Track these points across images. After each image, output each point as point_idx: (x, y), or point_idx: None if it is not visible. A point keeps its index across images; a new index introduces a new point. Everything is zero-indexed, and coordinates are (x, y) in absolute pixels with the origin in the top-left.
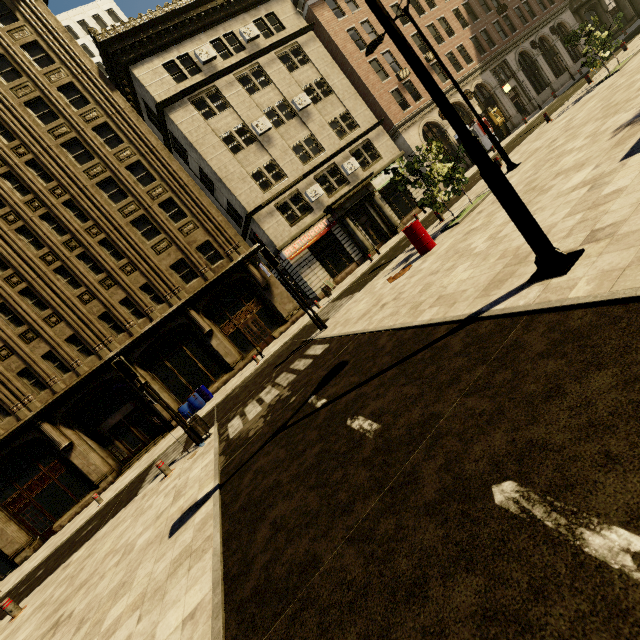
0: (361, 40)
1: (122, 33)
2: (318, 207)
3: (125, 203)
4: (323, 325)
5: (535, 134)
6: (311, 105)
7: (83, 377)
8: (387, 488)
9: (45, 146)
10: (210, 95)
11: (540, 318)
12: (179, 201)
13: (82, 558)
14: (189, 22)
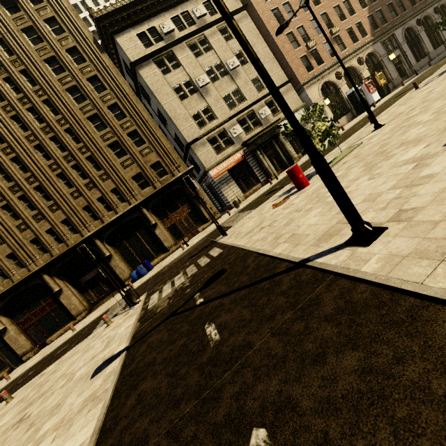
0: (282, 17)
1: (110, 11)
2: (238, 141)
3: (105, 132)
4: (224, 233)
5: (404, 98)
6: (239, 66)
7: (70, 247)
8: (202, 397)
9: (55, 90)
10: (168, 57)
11: (339, 281)
12: (141, 132)
13: (50, 372)
14: (157, 3)
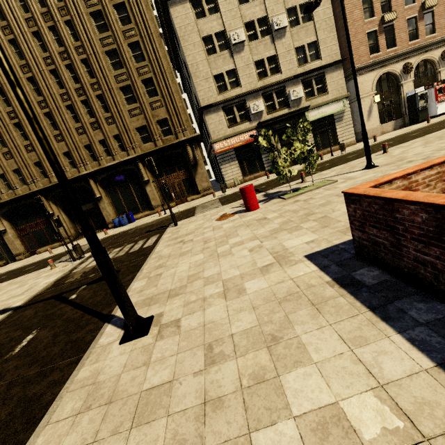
0: None
1: None
2: (255, 119)
3: (120, 72)
4: (174, 223)
5: (442, 132)
6: (287, 27)
7: None
8: None
9: (79, 12)
10: None
11: (74, 366)
12: (156, 82)
13: None
14: None
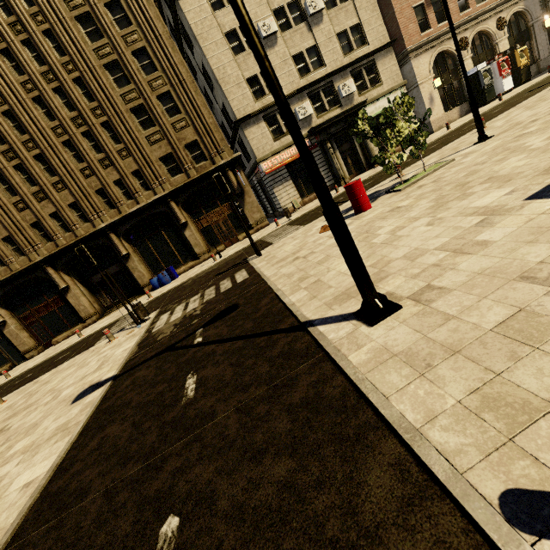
0: None
1: None
2: (304, 126)
3: (127, 89)
4: (258, 252)
5: (537, 97)
6: (324, 10)
7: (79, 239)
8: (148, 462)
9: (60, 17)
10: None
11: (324, 364)
12: (176, 96)
13: (43, 382)
14: None
